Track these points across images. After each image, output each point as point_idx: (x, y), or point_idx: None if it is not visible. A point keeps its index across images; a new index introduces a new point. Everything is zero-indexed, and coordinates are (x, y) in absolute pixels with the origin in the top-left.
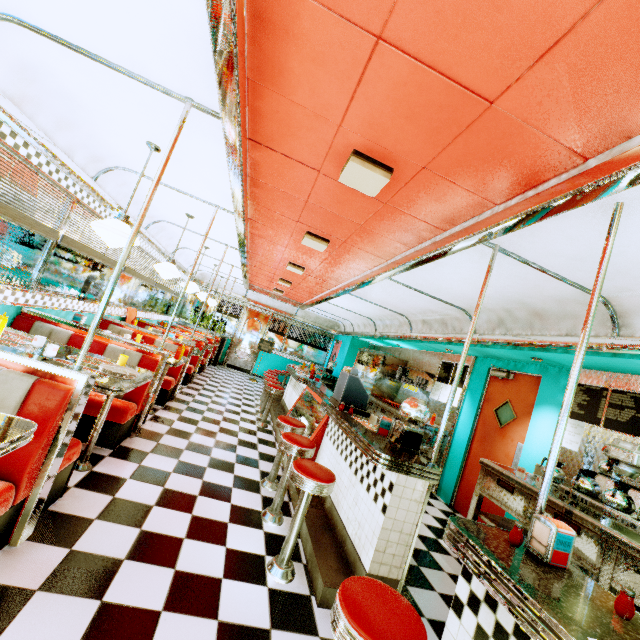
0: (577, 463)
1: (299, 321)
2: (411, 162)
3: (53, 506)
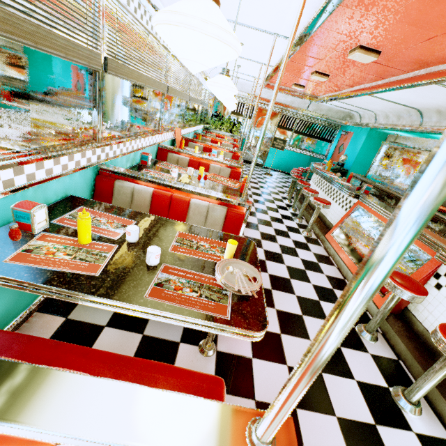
0: None
1: (307, 115)
2: None
3: None
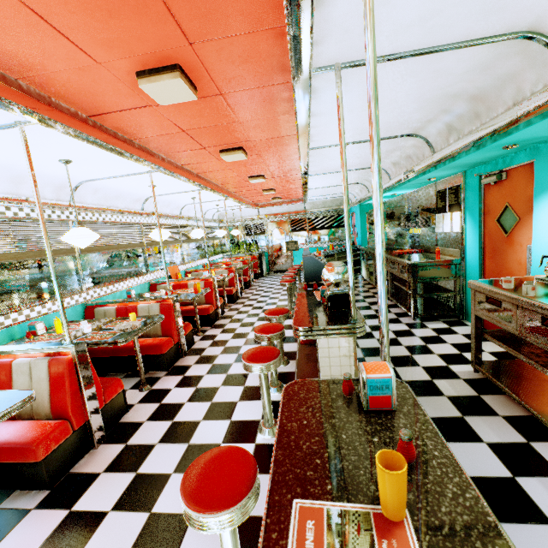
0: None
1: (312, 212)
2: (177, 48)
3: (122, 419)
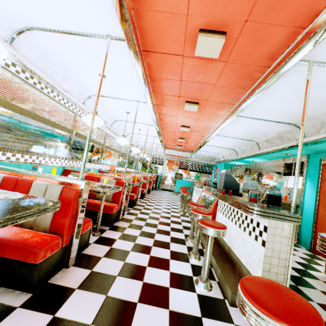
0: None
1: (193, 161)
2: (236, 21)
3: (84, 251)
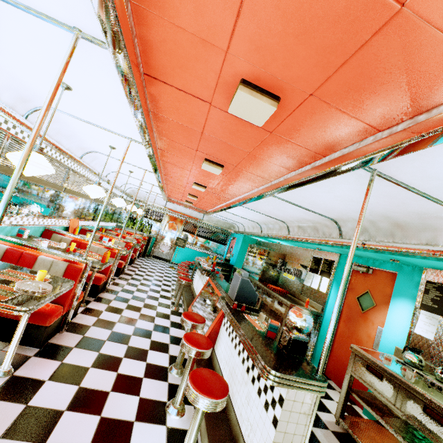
0: (433, 350)
1: (205, 223)
2: (298, 89)
3: None
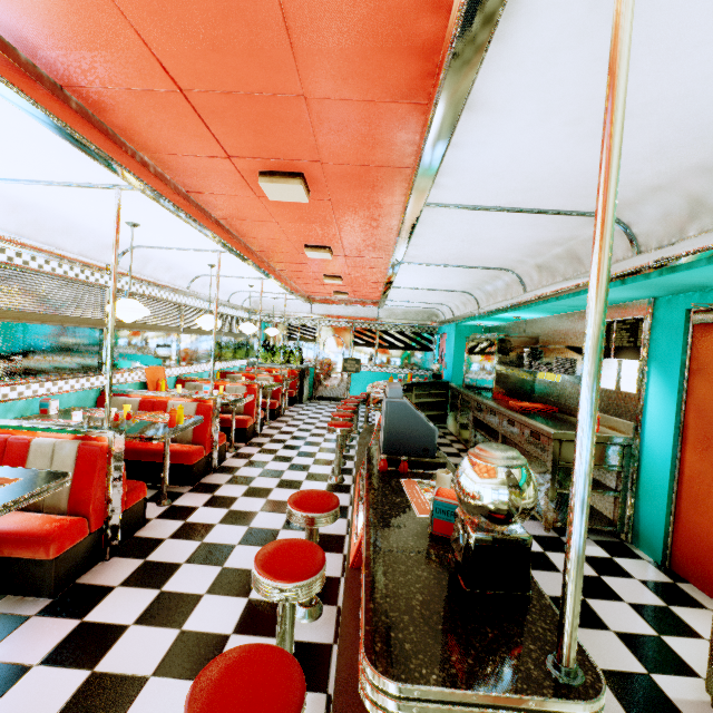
0: None
1: (387, 323)
2: None
3: None
